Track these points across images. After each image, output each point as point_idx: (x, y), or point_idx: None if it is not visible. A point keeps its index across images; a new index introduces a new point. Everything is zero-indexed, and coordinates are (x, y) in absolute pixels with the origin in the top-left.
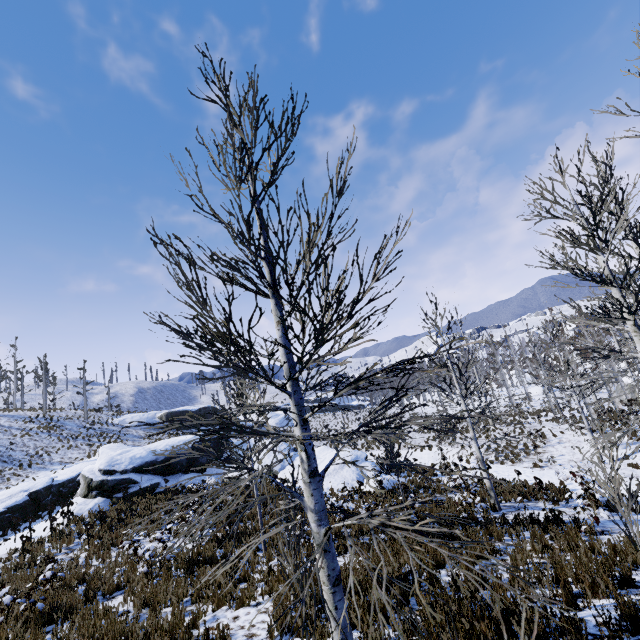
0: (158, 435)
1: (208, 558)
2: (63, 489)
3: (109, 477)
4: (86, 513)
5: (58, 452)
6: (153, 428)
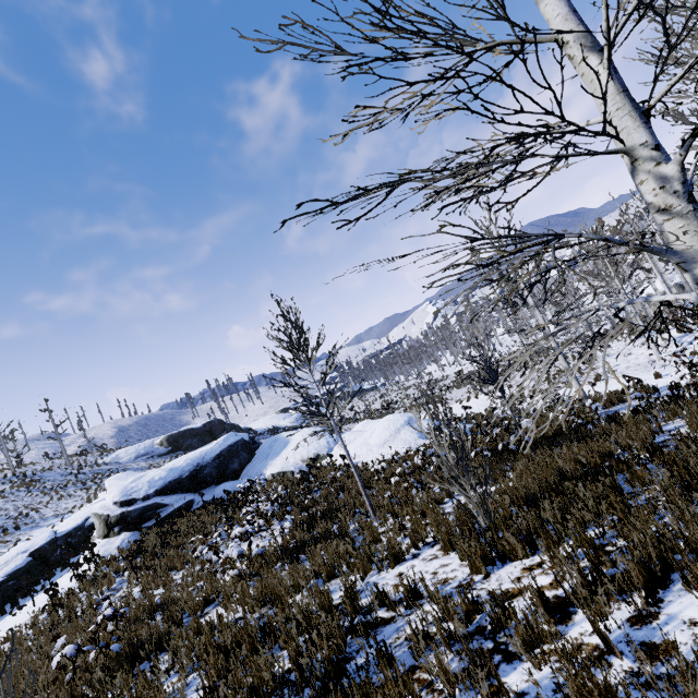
0: (164, 462)
1: (308, 540)
2: (72, 540)
3: (129, 508)
4: (115, 552)
5: (48, 506)
6: (155, 457)
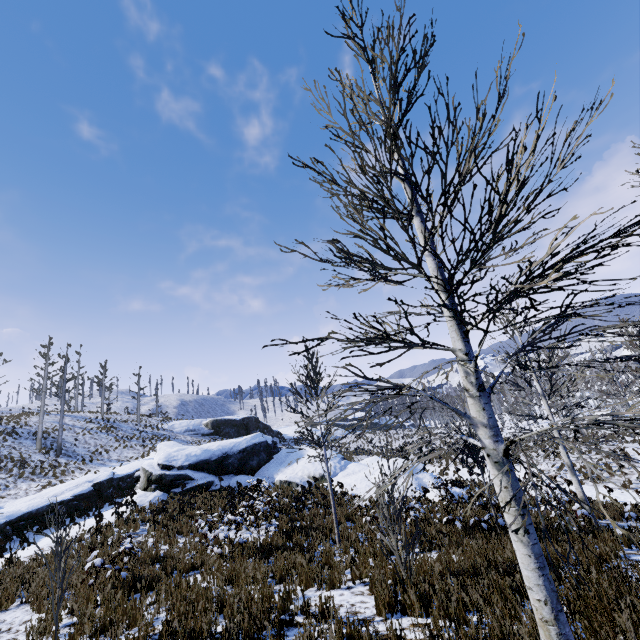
0: (204, 441)
1: (280, 546)
2: (122, 483)
3: (167, 472)
4: (147, 504)
5: (115, 451)
6: (199, 435)
